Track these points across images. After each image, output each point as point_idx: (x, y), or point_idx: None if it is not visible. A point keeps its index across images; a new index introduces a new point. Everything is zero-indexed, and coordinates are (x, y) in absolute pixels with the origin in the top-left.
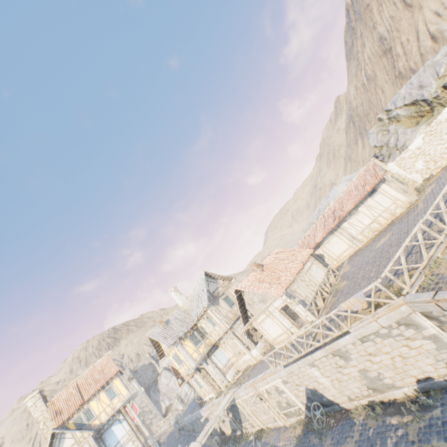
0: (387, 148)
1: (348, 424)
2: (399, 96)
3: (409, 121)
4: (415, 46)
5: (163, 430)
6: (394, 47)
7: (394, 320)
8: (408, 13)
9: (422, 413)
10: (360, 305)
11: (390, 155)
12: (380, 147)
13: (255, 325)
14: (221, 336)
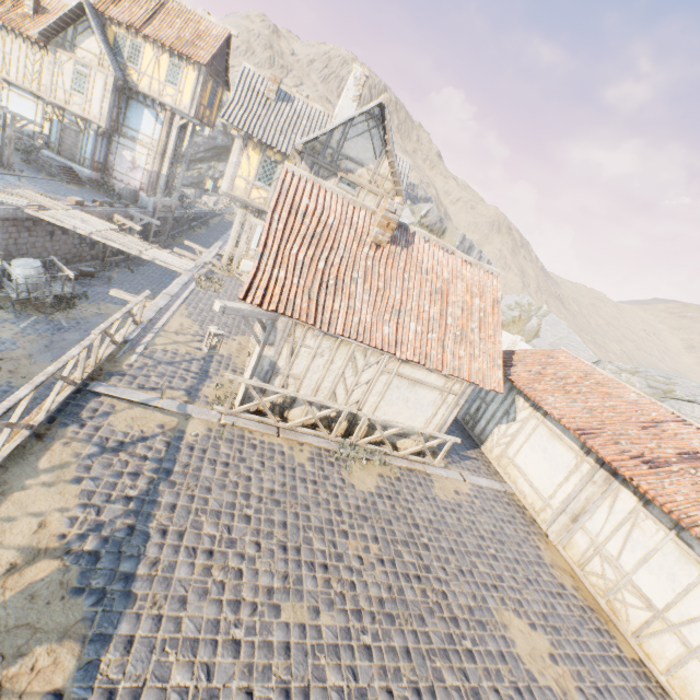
0: None
1: None
2: None
3: None
4: None
5: None
6: None
7: None
8: None
9: None
10: None
11: None
12: None
13: None
14: None
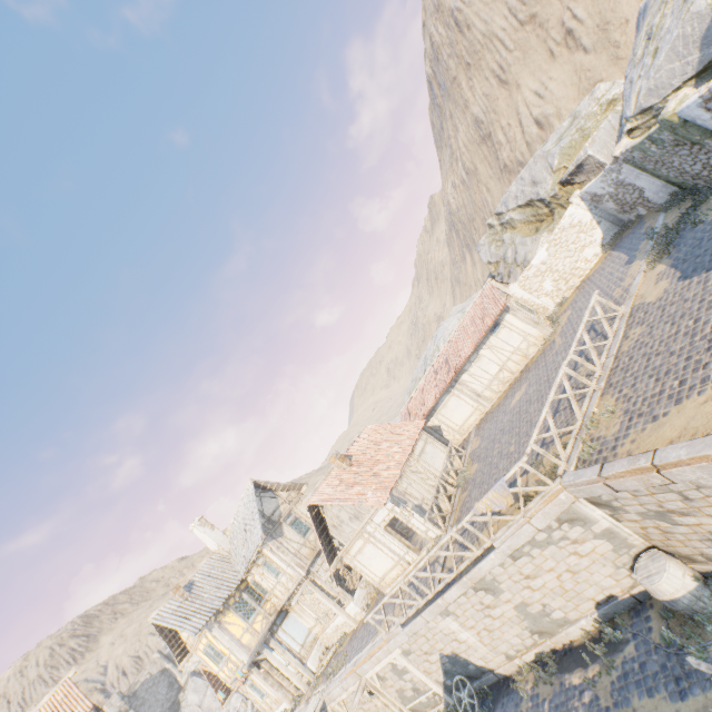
0: (505, 264)
1: (512, 702)
2: (509, 194)
3: (527, 228)
4: (518, 133)
5: None
6: (494, 133)
7: (554, 516)
8: (504, 92)
9: (612, 655)
10: (504, 501)
11: (510, 274)
12: (496, 264)
13: (349, 561)
14: (291, 593)
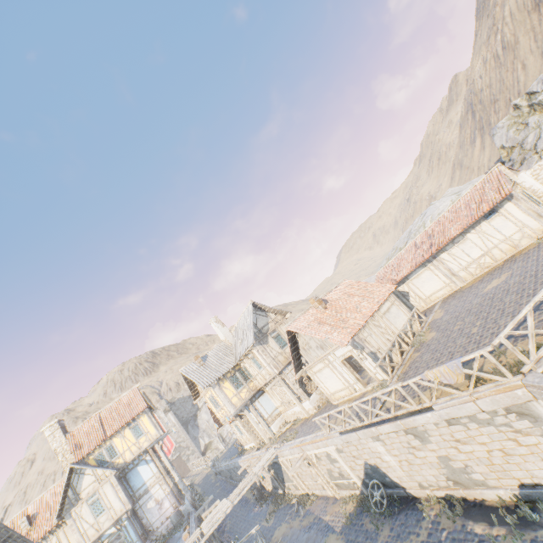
0: (521, 150)
1: (415, 516)
2: None
3: None
4: None
5: (200, 470)
6: None
7: (503, 405)
8: None
9: (522, 529)
10: (454, 378)
11: (524, 161)
12: (509, 149)
13: (310, 375)
14: (267, 382)
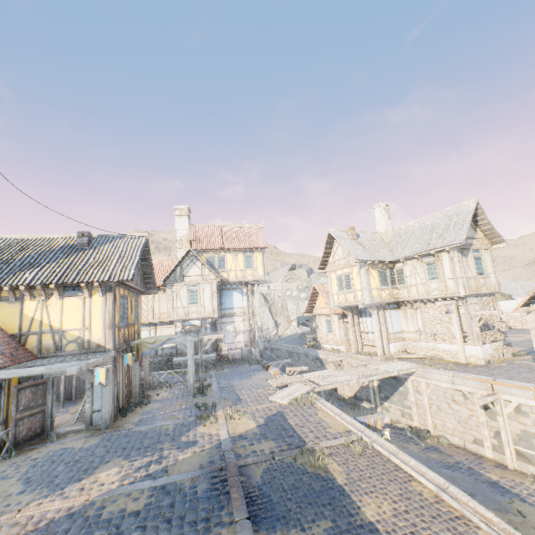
0: None
1: None
2: None
3: None
4: None
5: None
6: None
7: None
8: None
9: None
10: None
11: None
12: None
13: (533, 320)
14: (425, 299)
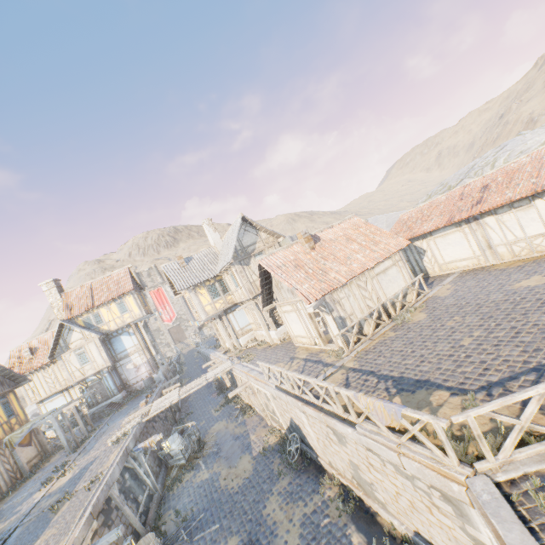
0: None
1: (313, 485)
2: None
3: None
4: None
5: (191, 342)
6: None
7: (429, 481)
8: None
9: None
10: (388, 420)
11: None
12: None
13: (279, 311)
14: (242, 301)
